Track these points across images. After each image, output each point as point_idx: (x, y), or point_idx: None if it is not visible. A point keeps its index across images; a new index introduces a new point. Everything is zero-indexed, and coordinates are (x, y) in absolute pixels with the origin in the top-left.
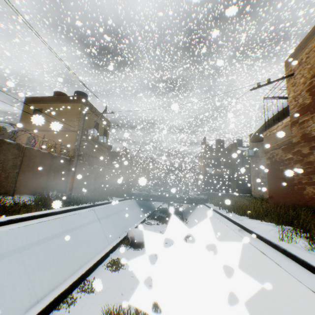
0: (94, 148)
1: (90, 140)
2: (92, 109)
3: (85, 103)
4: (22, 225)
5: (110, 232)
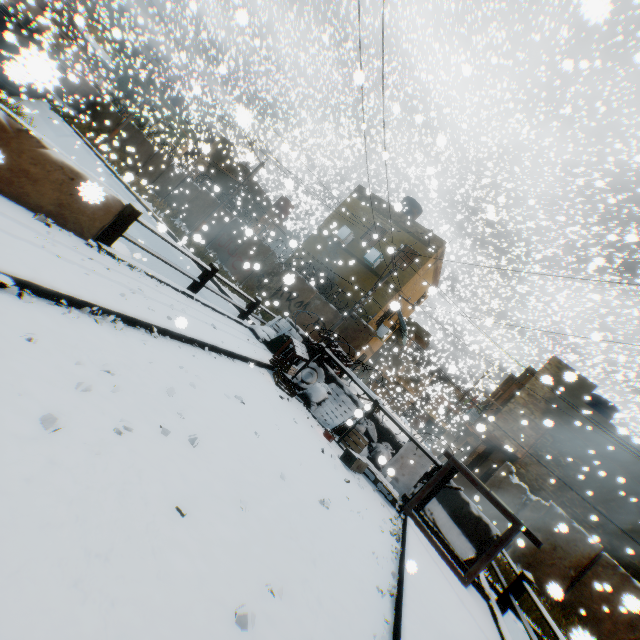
0: (346, 269)
1: (342, 251)
2: (378, 205)
3: (360, 194)
4: (129, 193)
5: (135, 247)
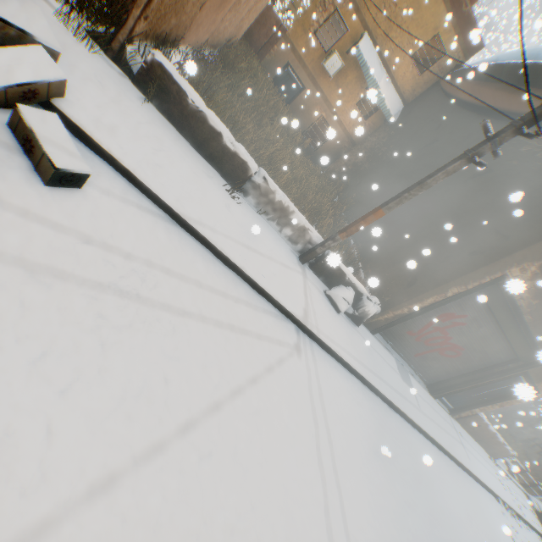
0: None
1: None
2: None
3: None
4: None
5: None
